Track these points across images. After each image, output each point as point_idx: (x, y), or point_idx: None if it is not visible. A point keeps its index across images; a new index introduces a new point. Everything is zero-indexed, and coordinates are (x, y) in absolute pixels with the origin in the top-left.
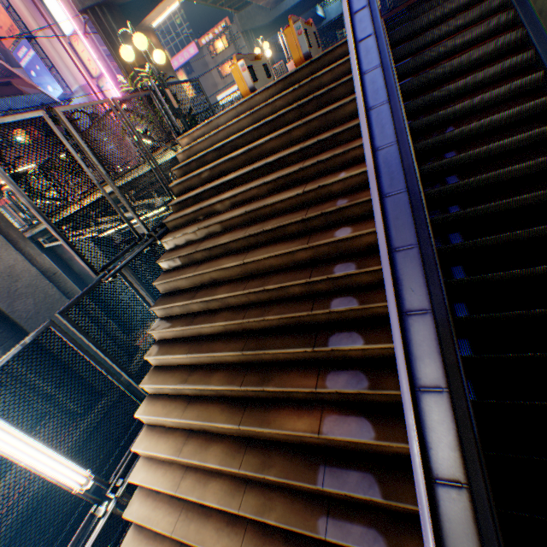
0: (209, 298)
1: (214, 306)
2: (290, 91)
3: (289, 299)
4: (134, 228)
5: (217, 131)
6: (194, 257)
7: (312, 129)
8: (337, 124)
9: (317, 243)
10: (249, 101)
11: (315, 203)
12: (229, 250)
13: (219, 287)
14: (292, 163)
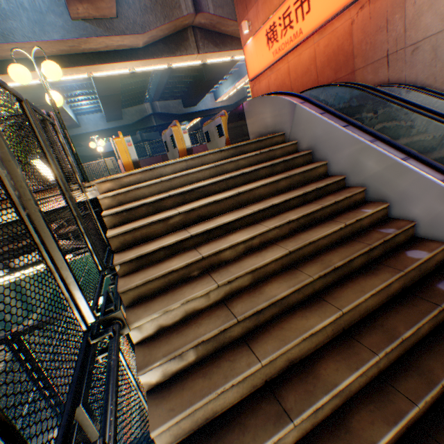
0: (327, 397)
1: (325, 411)
2: (252, 154)
3: (422, 343)
4: (79, 309)
5: (173, 176)
6: (226, 335)
7: (294, 181)
8: (310, 180)
9: (410, 267)
10: (202, 157)
11: (352, 236)
12: (285, 306)
13: (314, 370)
14: (293, 206)
